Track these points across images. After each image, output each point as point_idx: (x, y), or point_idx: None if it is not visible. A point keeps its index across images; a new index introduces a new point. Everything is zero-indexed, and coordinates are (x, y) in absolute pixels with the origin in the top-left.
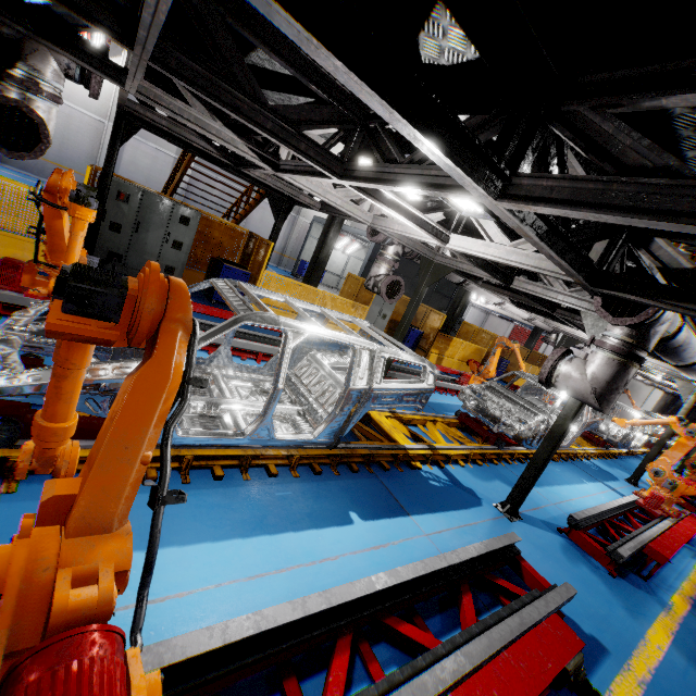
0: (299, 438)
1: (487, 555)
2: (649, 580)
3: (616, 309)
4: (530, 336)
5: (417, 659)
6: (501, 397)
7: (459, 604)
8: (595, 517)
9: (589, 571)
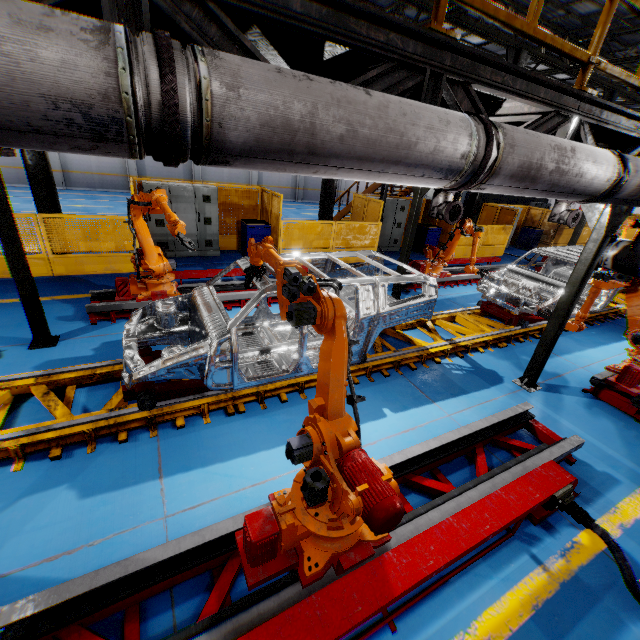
0: (594, 309)
1: None
2: None
3: None
4: None
5: None
6: None
7: None
8: None
9: None
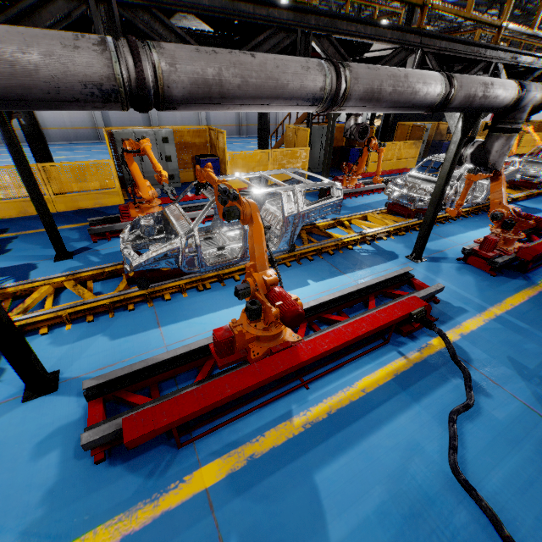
0: (477, 201)
1: None
2: None
3: None
4: None
5: None
6: (532, 163)
7: None
8: None
9: None
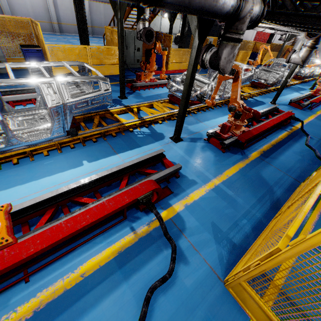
0: (227, 96)
1: (272, 109)
2: (311, 110)
3: (310, 35)
4: (269, 36)
5: (266, 120)
6: (266, 71)
7: (268, 117)
8: (297, 99)
9: (295, 111)
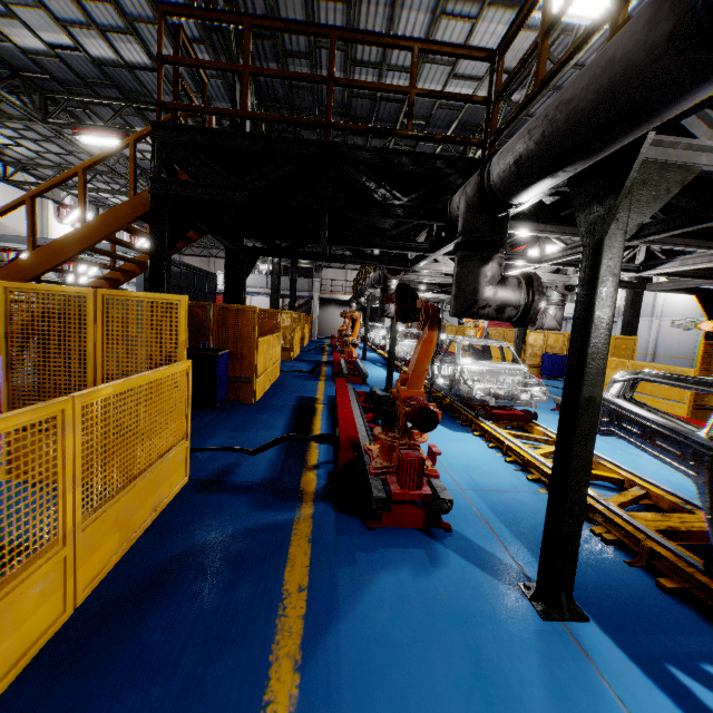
0: None
1: None
2: None
3: (566, 289)
4: (290, 302)
5: None
6: None
7: None
8: None
9: None
